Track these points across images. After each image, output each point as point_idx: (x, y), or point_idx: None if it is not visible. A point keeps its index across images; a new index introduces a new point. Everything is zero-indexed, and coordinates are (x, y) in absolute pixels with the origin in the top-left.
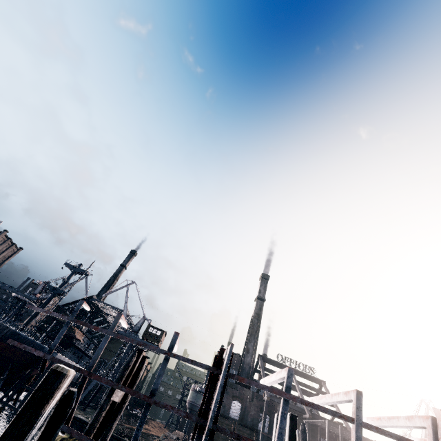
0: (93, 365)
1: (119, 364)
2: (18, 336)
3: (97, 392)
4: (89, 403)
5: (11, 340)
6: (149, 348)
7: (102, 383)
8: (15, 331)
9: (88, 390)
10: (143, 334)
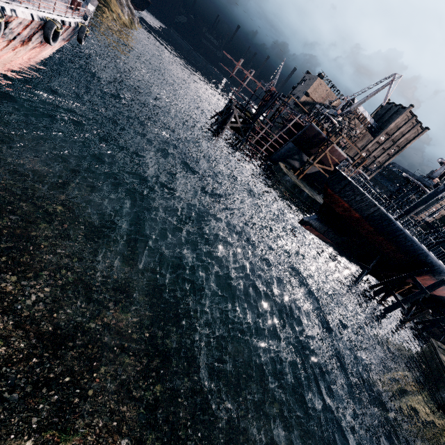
0: None
1: None
2: (389, 223)
3: None
4: None
5: None
6: None
7: None
8: (385, 214)
9: None
10: None
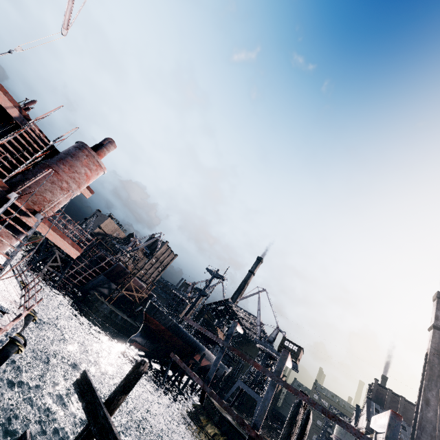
0: (260, 423)
1: (257, 372)
2: (179, 328)
3: (239, 394)
4: (233, 403)
5: (173, 354)
6: (346, 428)
7: (243, 388)
8: (176, 324)
9: (232, 391)
10: (279, 346)
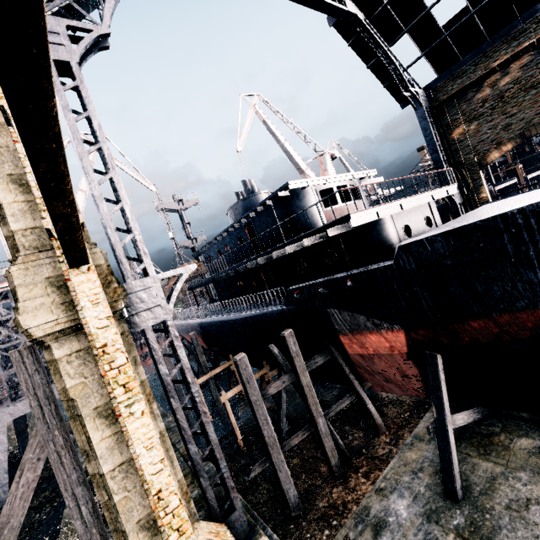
0: None
1: None
2: None
3: None
4: None
5: None
6: None
7: None
8: None
9: None
10: None
